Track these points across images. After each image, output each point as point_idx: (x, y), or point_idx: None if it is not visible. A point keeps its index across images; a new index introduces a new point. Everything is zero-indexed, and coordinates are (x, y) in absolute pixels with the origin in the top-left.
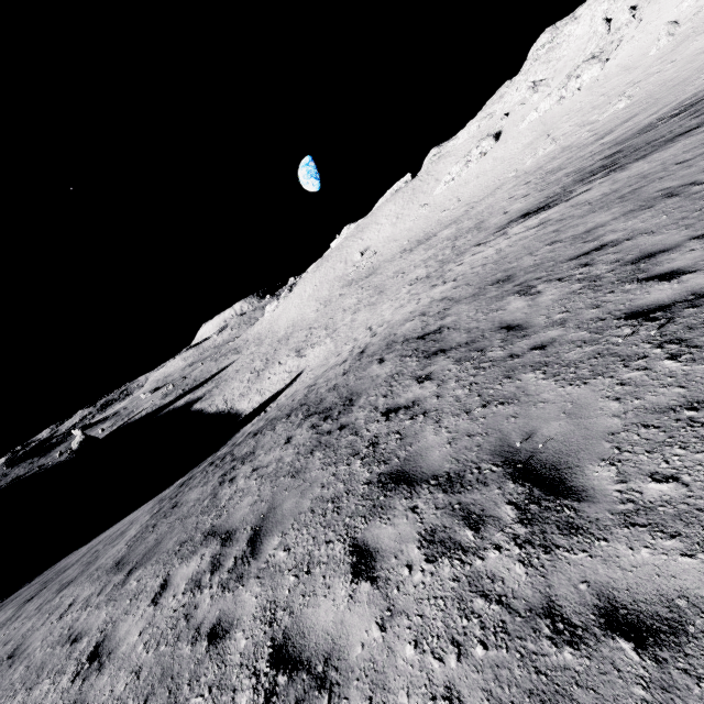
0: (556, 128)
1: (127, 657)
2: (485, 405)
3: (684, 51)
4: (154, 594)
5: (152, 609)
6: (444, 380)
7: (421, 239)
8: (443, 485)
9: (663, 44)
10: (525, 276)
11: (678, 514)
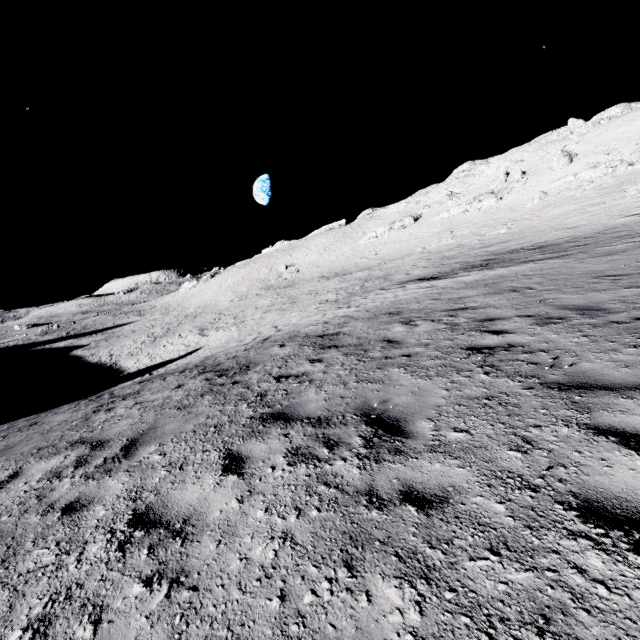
0: (458, 229)
1: None
2: (359, 382)
3: (546, 213)
4: None
5: None
6: (332, 363)
7: (339, 272)
8: (314, 423)
9: (536, 203)
10: (410, 314)
11: (462, 448)
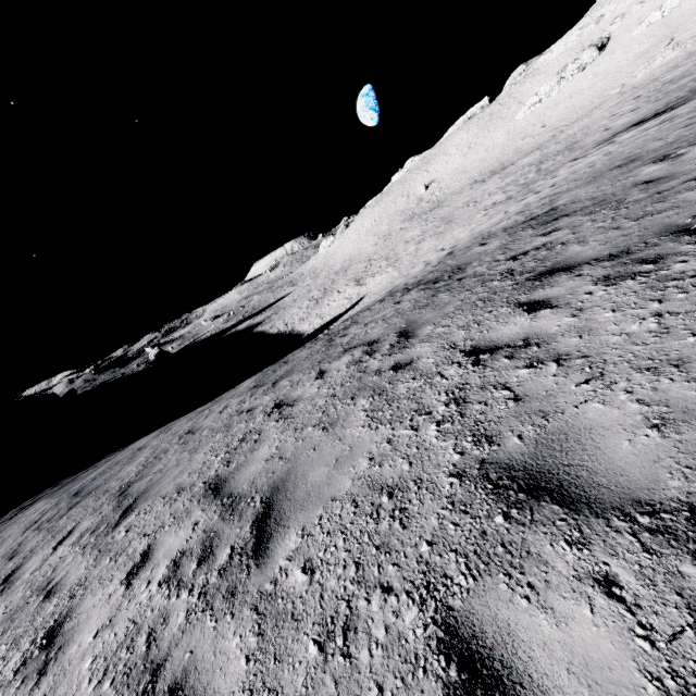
0: (682, 30)
1: (315, 395)
2: (637, 220)
3: None
4: (315, 377)
5: (320, 380)
6: (577, 225)
7: (496, 169)
8: (607, 259)
9: None
10: (656, 153)
11: None
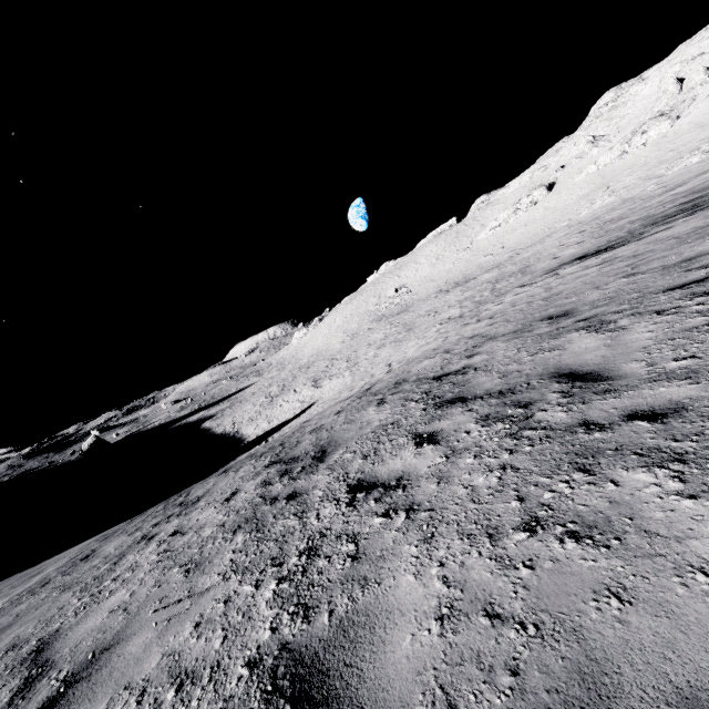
0: (616, 181)
1: None
2: (533, 528)
3: None
4: None
5: None
6: (457, 448)
7: (460, 281)
8: None
9: None
10: (592, 310)
11: None
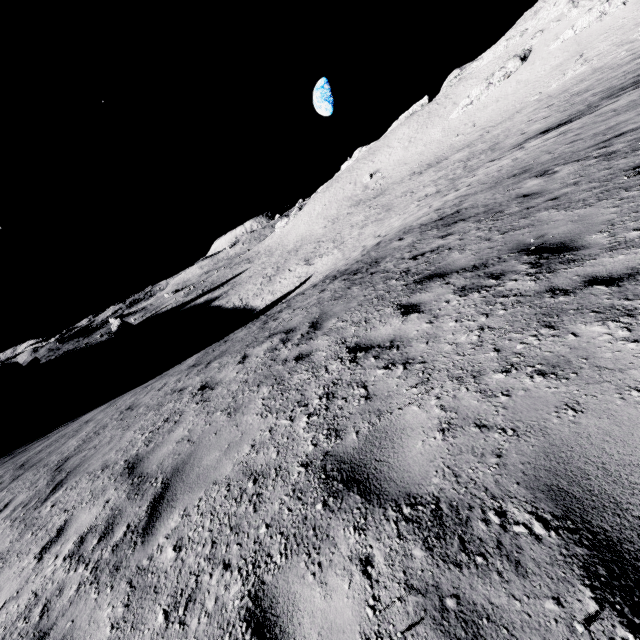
0: (590, 47)
1: (232, 380)
2: (503, 233)
3: None
4: (238, 361)
5: (241, 365)
6: (465, 231)
7: (432, 162)
8: (470, 270)
9: None
10: (542, 166)
11: None
